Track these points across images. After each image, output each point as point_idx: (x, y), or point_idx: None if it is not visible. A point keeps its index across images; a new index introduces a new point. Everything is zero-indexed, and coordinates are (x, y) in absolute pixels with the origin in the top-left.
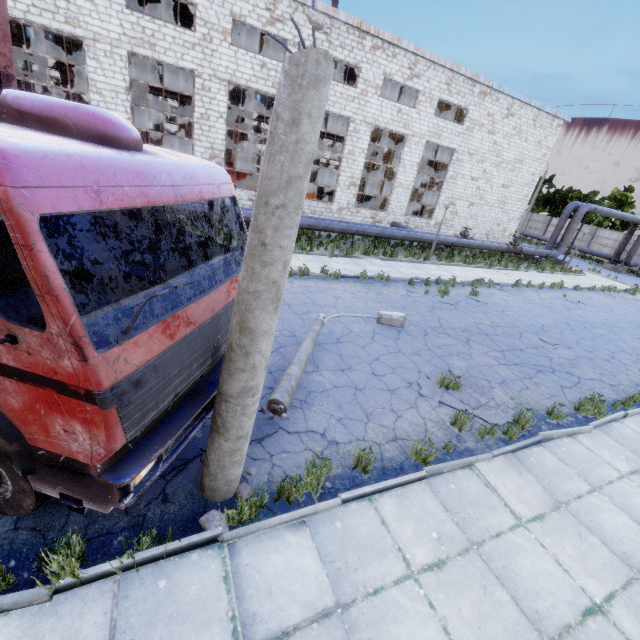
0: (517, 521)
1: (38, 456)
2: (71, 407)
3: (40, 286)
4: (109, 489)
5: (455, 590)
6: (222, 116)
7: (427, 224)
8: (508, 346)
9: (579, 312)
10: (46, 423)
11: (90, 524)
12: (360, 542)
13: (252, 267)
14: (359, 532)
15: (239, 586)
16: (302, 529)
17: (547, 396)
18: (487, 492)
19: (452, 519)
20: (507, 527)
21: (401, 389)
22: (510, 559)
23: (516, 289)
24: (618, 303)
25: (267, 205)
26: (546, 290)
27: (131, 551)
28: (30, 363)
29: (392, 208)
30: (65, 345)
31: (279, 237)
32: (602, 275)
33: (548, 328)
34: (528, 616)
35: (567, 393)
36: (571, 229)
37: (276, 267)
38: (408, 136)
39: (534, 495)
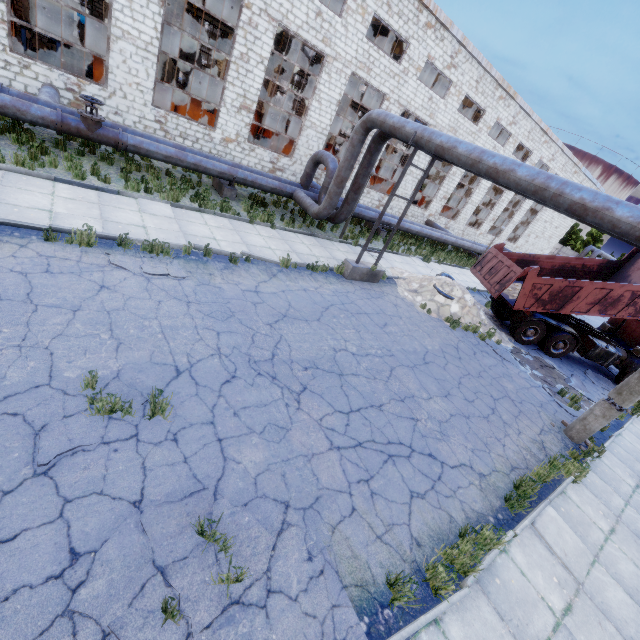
0: None
1: None
2: None
3: None
4: None
5: None
6: (461, 174)
7: (511, 247)
8: None
9: None
10: None
11: None
12: None
13: None
14: None
15: None
16: None
17: None
18: None
19: None
20: None
21: None
22: None
23: None
24: None
25: None
26: None
27: None
28: None
29: (502, 235)
30: None
31: None
32: None
33: None
34: None
35: None
36: None
37: None
38: None
39: None
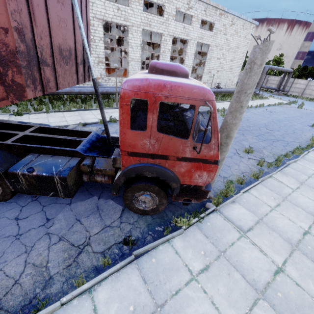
0: (292, 190)
1: (182, 187)
2: (205, 167)
3: (215, 129)
4: (206, 193)
5: (286, 210)
6: (101, 39)
7: None
8: (258, 134)
9: (274, 116)
10: (192, 175)
11: (174, 213)
12: (253, 203)
13: (235, 115)
14: (251, 201)
15: (230, 220)
16: (235, 203)
17: (280, 150)
18: (280, 183)
19: (274, 193)
20: (291, 192)
21: (233, 156)
22: (296, 200)
23: (247, 109)
24: (286, 109)
25: (245, 93)
26: (258, 108)
27: (198, 216)
28: (197, 155)
29: None
30: (214, 147)
31: (247, 103)
32: (275, 98)
33: (267, 124)
34: (308, 212)
35: (286, 148)
36: (262, 78)
37: (243, 114)
38: (189, 40)
39: (293, 182)
